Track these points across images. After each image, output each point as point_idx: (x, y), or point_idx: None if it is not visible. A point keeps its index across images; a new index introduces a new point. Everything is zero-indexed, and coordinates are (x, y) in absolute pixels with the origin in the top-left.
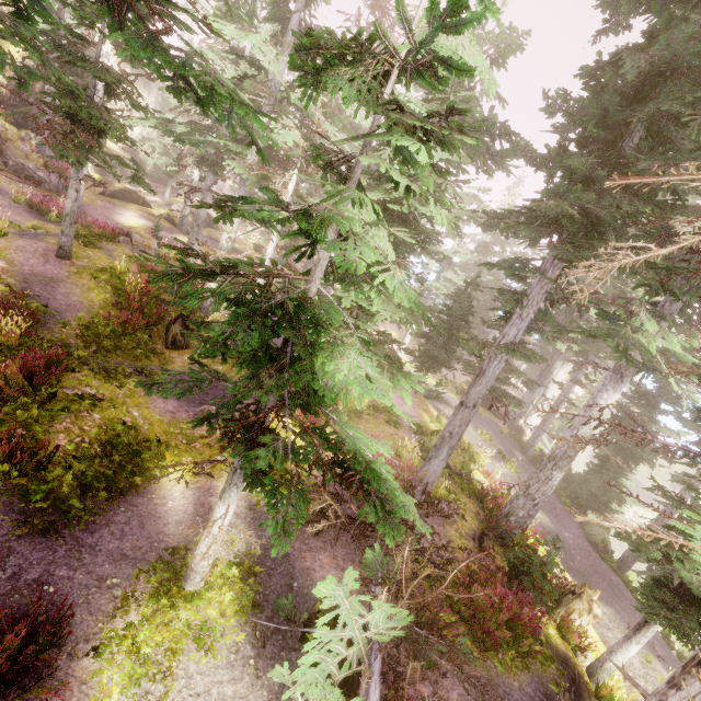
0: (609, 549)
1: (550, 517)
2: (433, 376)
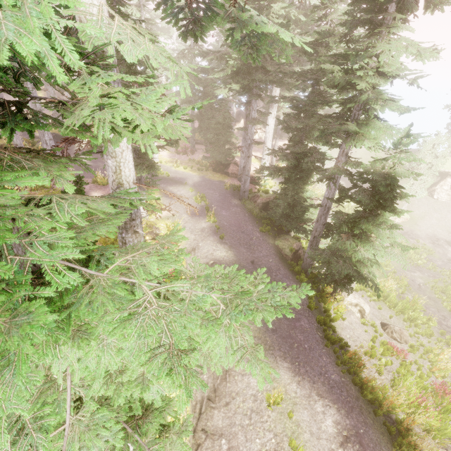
0: (301, 253)
1: (240, 250)
2: (186, 163)
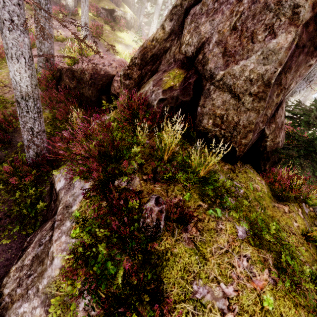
0: None
1: None
2: None
